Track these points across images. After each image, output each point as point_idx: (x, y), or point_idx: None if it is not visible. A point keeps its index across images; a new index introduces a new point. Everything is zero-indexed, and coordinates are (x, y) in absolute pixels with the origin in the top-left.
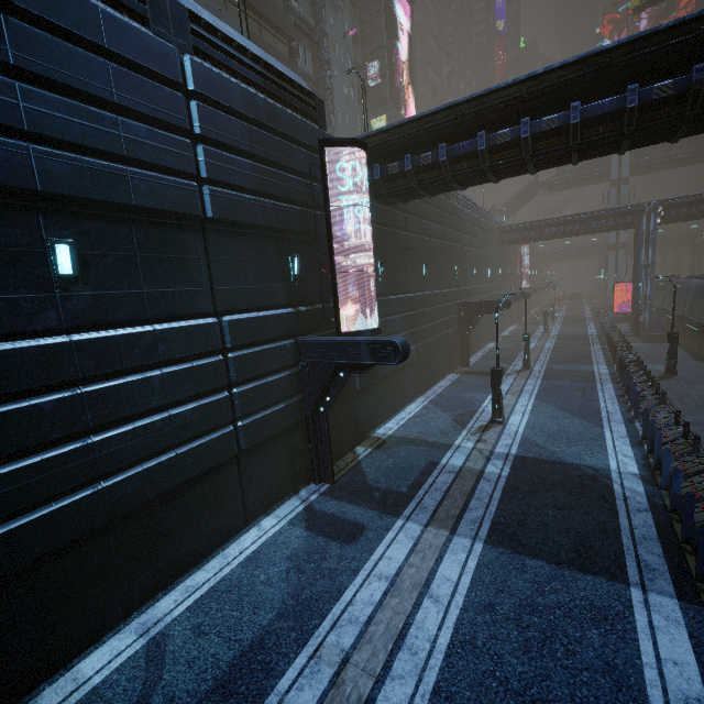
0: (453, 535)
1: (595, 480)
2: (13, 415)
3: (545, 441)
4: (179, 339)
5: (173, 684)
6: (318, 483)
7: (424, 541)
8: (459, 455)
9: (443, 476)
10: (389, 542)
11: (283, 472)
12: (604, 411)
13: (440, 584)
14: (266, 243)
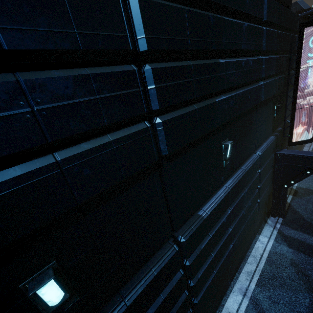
0: None
1: None
2: (219, 228)
3: None
4: (250, 171)
5: None
6: (275, 217)
7: None
8: None
9: None
10: None
11: (262, 214)
12: None
13: None
14: (270, 103)
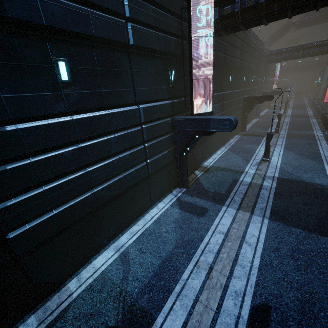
0: (252, 215)
1: (323, 191)
2: (53, 158)
3: (292, 170)
4: (121, 118)
5: (136, 272)
6: (180, 188)
7: (238, 217)
8: (248, 177)
9: (242, 187)
10: (221, 217)
11: (165, 183)
12: (323, 156)
13: (250, 237)
14: (158, 61)
